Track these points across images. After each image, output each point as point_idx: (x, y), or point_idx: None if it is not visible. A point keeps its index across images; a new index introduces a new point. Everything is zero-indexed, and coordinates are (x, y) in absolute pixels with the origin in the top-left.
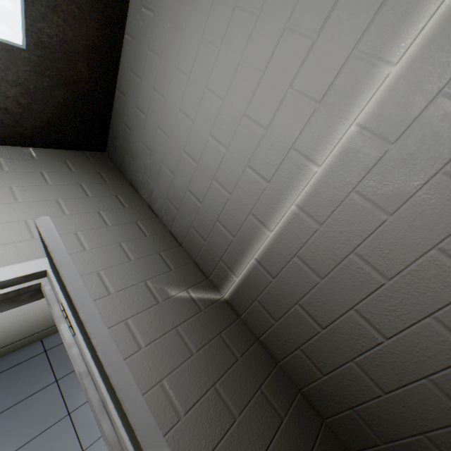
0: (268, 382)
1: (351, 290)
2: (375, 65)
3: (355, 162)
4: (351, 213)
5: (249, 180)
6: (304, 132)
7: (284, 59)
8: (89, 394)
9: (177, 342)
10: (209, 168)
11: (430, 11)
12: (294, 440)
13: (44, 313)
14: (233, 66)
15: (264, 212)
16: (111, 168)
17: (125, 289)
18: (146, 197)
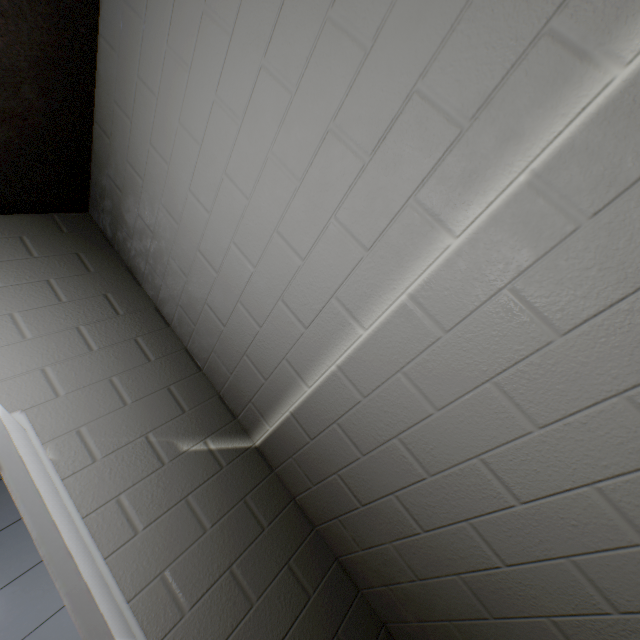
0: (299, 554)
1: (393, 476)
2: (435, 228)
3: (405, 339)
4: (397, 394)
5: (283, 317)
6: (349, 282)
7: (327, 174)
8: None
9: (186, 518)
10: (233, 286)
11: (502, 184)
12: (320, 619)
13: None
14: (261, 156)
15: (301, 362)
16: (98, 242)
17: (117, 452)
18: (152, 295)
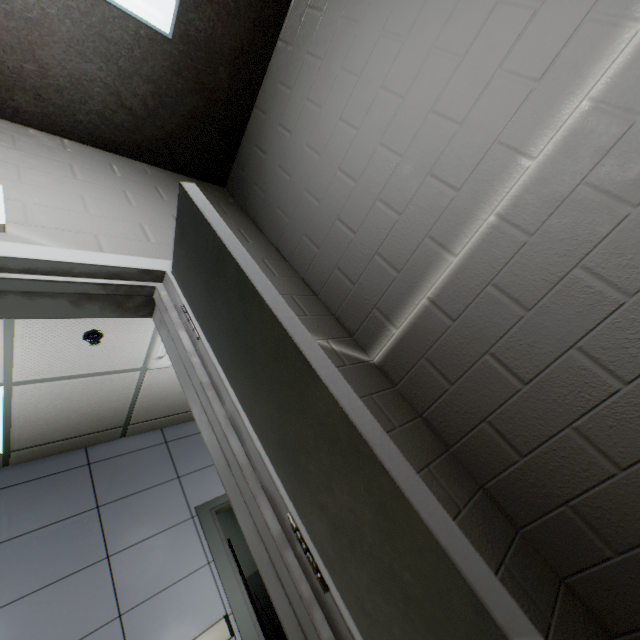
0: (437, 465)
1: (573, 320)
2: (618, 25)
3: (586, 146)
4: (577, 213)
5: (429, 192)
6: (514, 120)
7: (493, 37)
8: (213, 407)
9: None
10: (373, 186)
11: None
12: (478, 536)
13: (100, 405)
14: (422, 56)
15: (448, 231)
16: (232, 203)
17: None
18: (275, 238)
